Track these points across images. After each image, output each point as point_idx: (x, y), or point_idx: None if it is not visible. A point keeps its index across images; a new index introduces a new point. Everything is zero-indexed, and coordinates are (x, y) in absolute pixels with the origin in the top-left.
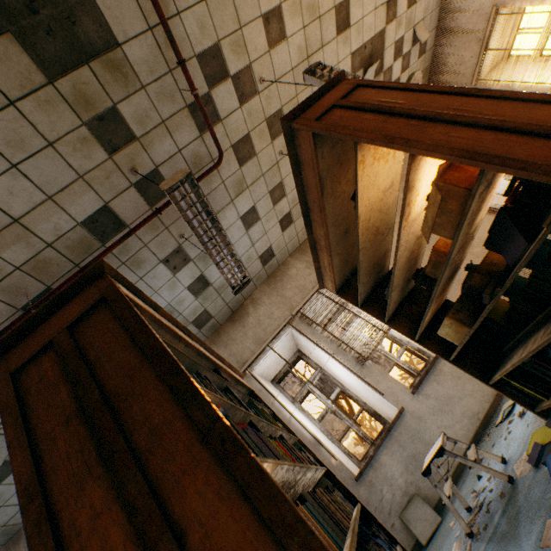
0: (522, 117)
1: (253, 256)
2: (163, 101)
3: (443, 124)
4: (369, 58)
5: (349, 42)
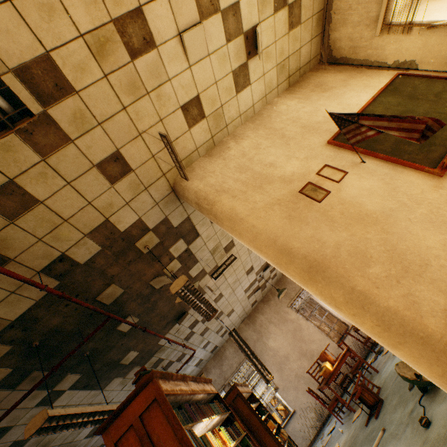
0: (267, 441)
1: (207, 353)
2: (175, 345)
3: (252, 434)
4: (266, 264)
5: (254, 272)
